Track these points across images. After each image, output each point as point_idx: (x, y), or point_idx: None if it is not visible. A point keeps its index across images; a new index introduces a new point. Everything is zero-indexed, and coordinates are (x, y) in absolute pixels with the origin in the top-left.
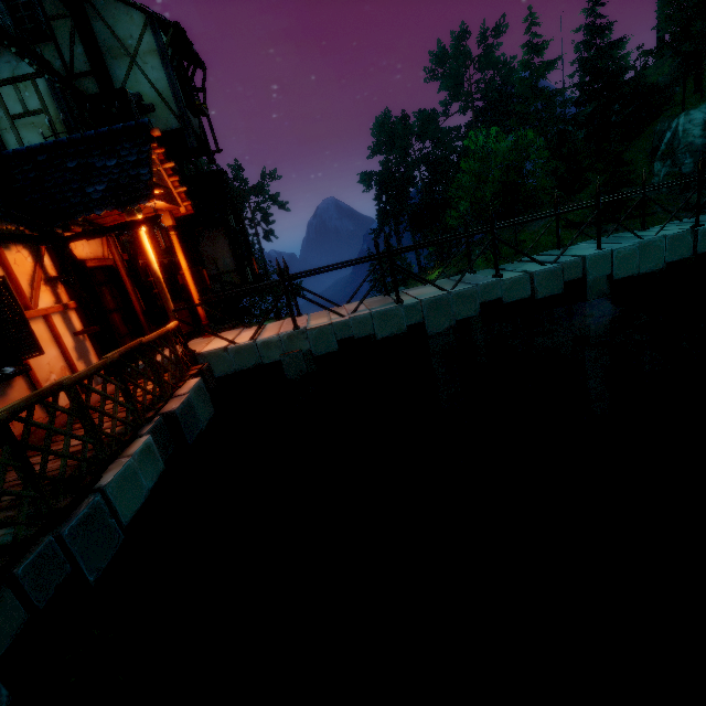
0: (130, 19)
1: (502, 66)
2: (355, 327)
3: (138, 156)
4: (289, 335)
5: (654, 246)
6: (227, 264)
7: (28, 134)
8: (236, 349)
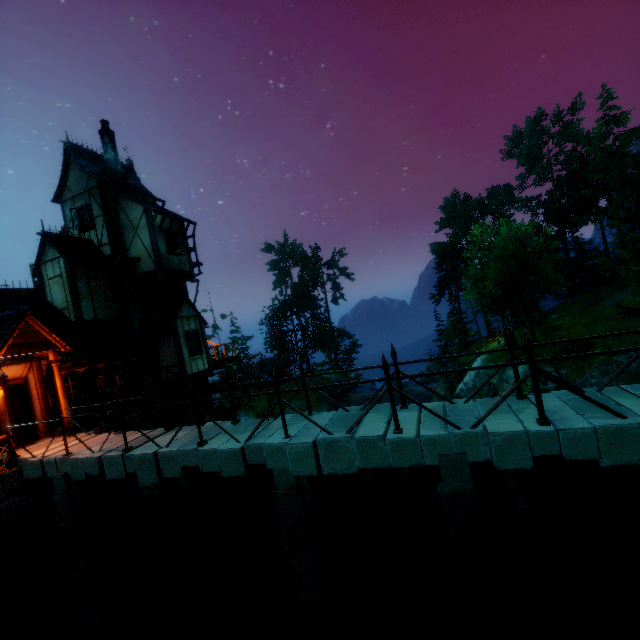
0: (137, 209)
1: (584, 138)
2: (88, 466)
3: (7, 330)
4: (61, 459)
5: (342, 446)
6: (174, 359)
7: (55, 287)
8: (31, 462)
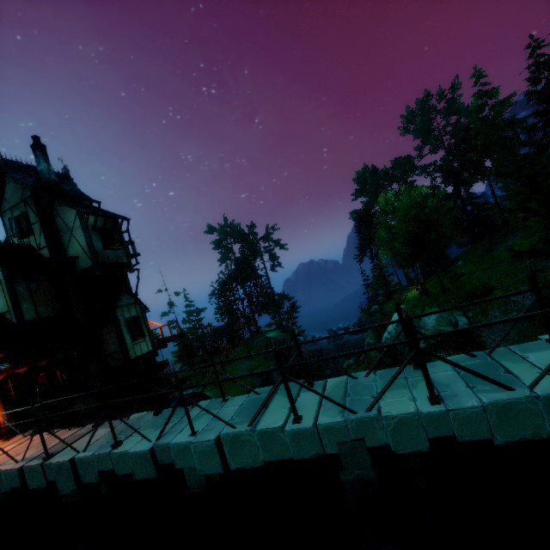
0: (71, 213)
1: (465, 111)
2: (10, 478)
3: None
4: None
5: (245, 440)
6: (117, 346)
7: None
8: None
